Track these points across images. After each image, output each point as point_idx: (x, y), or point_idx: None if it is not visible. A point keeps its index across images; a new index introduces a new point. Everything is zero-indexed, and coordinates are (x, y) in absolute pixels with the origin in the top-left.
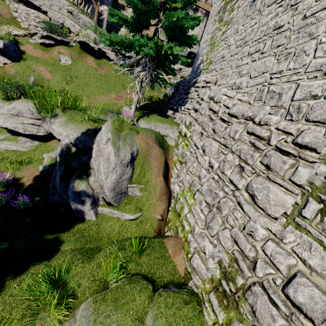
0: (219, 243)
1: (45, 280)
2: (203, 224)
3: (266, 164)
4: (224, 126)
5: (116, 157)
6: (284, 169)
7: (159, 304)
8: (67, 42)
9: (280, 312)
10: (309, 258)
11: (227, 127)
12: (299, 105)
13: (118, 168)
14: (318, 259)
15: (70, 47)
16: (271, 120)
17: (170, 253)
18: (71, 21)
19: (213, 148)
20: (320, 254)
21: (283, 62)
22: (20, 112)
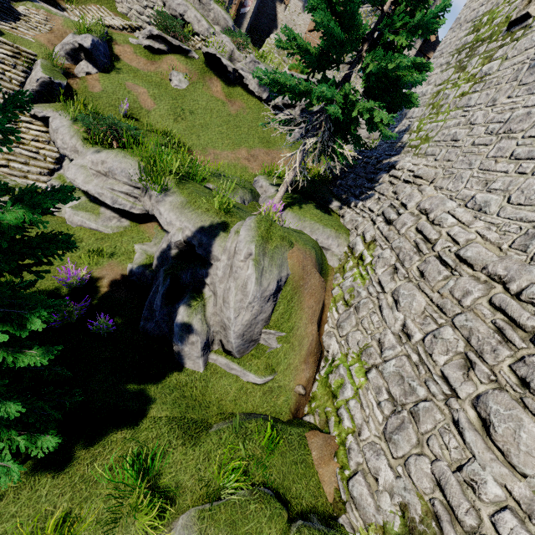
0: (407, 474)
1: (134, 468)
2: (379, 429)
3: (523, 377)
4: (444, 273)
5: (257, 287)
6: None
7: None
8: (187, 50)
9: None
10: None
11: (449, 276)
12: None
13: (256, 304)
14: None
15: (189, 59)
16: None
17: (314, 458)
18: (196, 13)
19: (416, 305)
20: None
21: None
22: (111, 172)
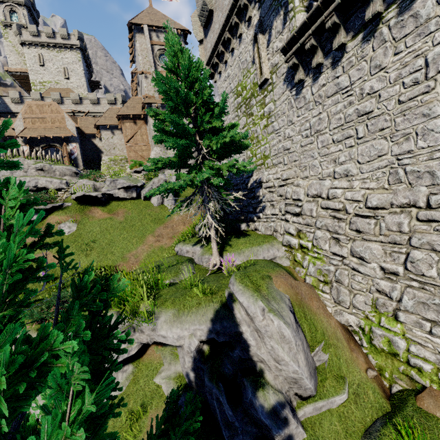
0: None
1: None
2: None
3: None
4: (372, 222)
5: (290, 328)
6: None
7: None
8: (60, 205)
9: None
10: None
11: (377, 222)
12: None
13: (298, 341)
14: None
15: (65, 210)
16: None
17: None
18: (46, 178)
19: (376, 251)
20: None
21: (406, 143)
22: None
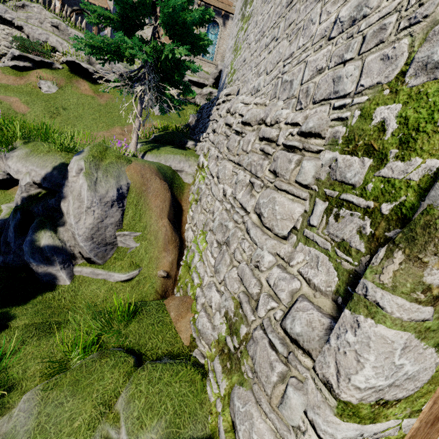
0: (227, 288)
1: None
2: (212, 270)
3: (273, 169)
4: (237, 139)
5: (91, 192)
6: (290, 169)
7: (139, 381)
8: (50, 63)
9: (280, 356)
10: (315, 276)
11: (241, 139)
12: (307, 87)
13: (97, 208)
14: (324, 274)
15: (54, 70)
16: (281, 115)
17: (172, 317)
18: (57, 38)
19: (227, 172)
20: (326, 268)
21: (294, 42)
22: None
